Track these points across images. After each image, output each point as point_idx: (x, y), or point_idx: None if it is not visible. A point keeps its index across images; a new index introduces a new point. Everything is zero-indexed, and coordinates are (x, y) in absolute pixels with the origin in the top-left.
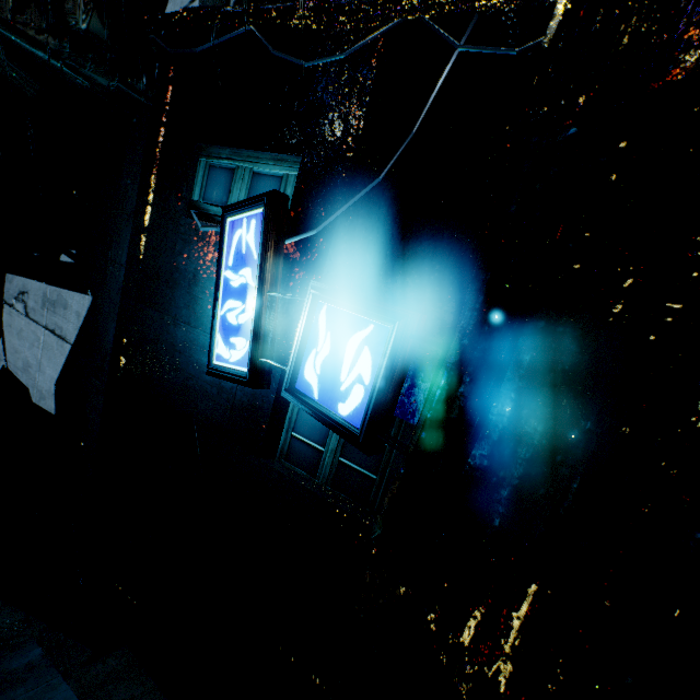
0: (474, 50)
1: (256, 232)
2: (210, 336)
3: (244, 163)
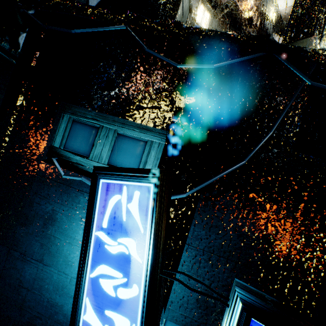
0: (322, 87)
1: (141, 204)
2: (76, 300)
3: (109, 125)
